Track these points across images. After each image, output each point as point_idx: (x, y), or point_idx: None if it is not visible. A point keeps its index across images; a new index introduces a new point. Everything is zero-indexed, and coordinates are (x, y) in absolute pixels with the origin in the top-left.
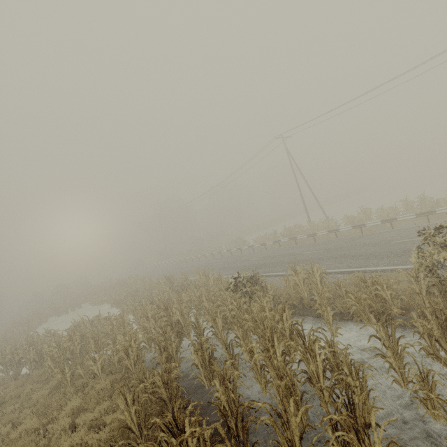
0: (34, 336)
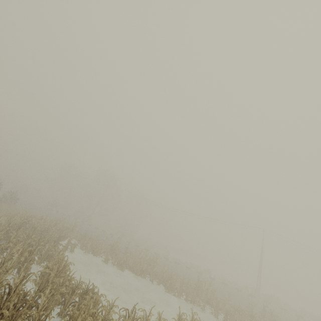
0: (193, 318)
